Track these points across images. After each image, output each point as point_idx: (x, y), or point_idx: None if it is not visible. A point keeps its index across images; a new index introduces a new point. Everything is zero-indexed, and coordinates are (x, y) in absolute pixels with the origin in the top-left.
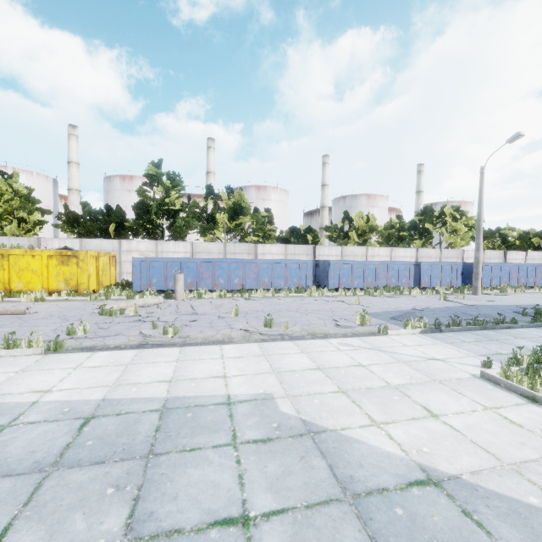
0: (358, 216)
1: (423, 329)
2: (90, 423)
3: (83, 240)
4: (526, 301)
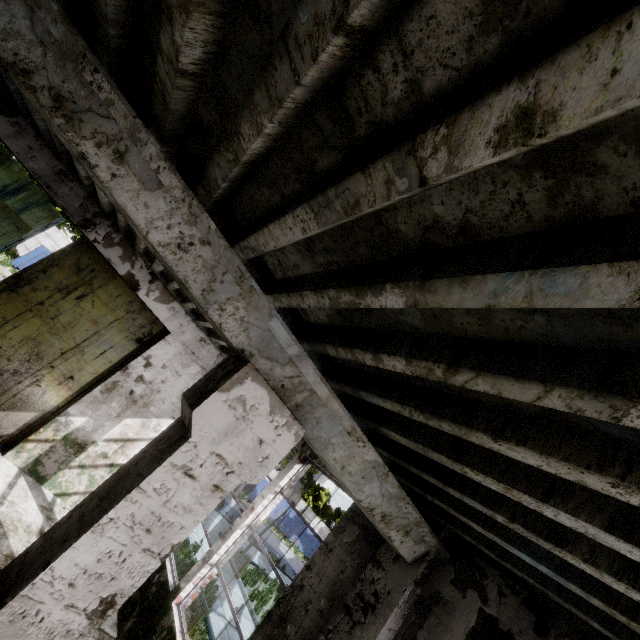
0: None
1: None
2: None
3: None
4: None
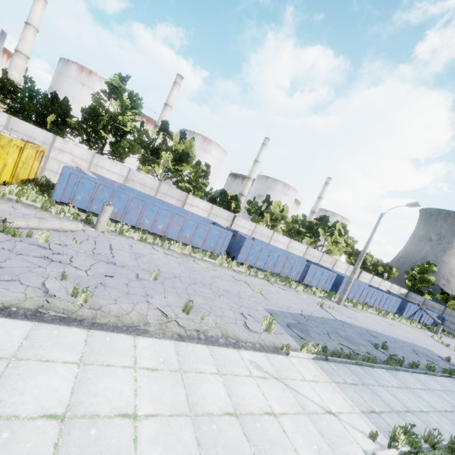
0: (277, 203)
1: (315, 356)
2: None
3: (12, 118)
4: (371, 324)
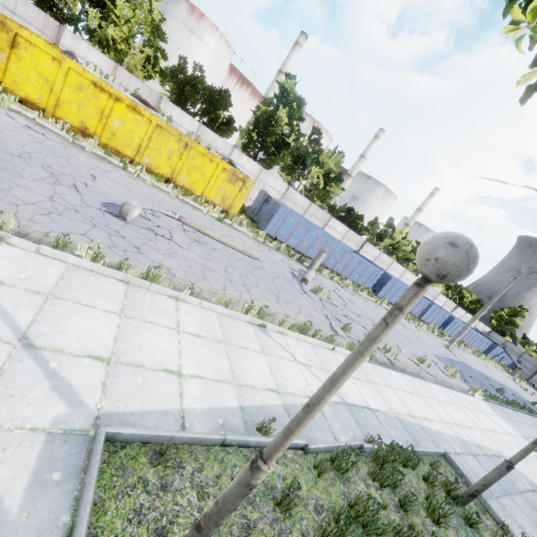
0: (401, 230)
1: (484, 398)
2: (478, 460)
3: (202, 127)
4: (478, 366)
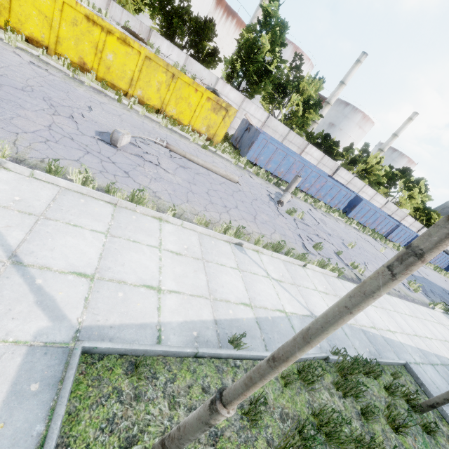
0: (375, 155)
1: (444, 311)
2: (436, 369)
3: (189, 58)
4: (439, 281)
